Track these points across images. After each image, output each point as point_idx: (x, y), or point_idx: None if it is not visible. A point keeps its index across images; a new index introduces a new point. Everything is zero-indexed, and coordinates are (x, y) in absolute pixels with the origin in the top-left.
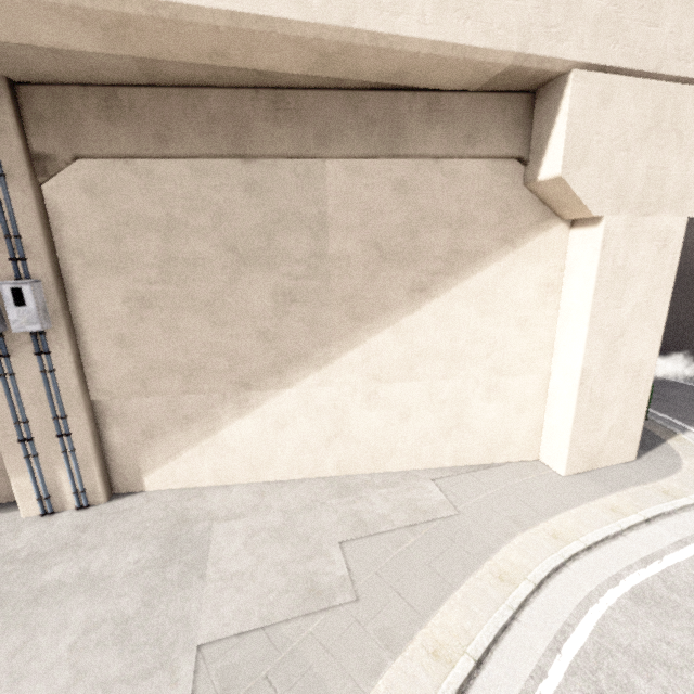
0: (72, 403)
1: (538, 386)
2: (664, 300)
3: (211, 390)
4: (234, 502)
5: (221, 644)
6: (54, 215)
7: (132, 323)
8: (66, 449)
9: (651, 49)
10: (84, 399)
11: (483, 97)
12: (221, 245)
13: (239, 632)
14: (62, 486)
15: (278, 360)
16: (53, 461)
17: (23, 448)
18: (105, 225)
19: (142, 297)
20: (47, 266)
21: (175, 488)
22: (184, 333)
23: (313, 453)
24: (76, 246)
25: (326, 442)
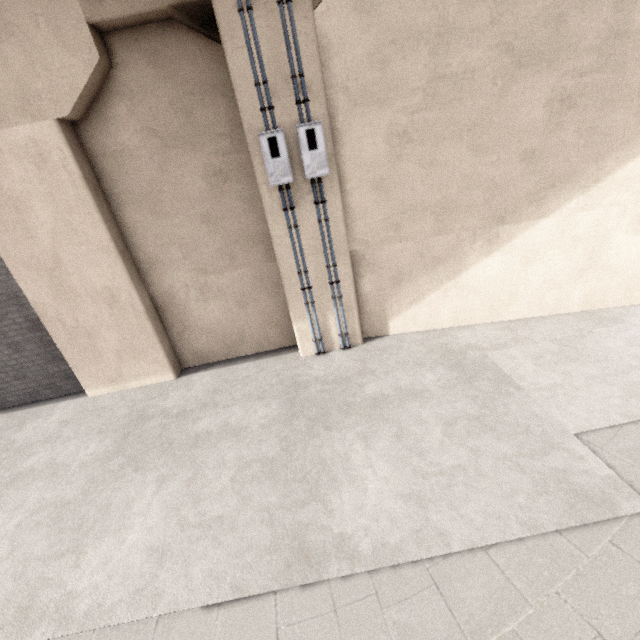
0: (340, 252)
1: None
2: None
3: (462, 229)
4: (487, 337)
5: (598, 434)
6: (323, 47)
7: (391, 163)
8: (335, 296)
9: None
10: (348, 248)
11: None
12: (496, 47)
13: (608, 426)
14: (330, 329)
15: (539, 185)
16: (324, 307)
17: (304, 295)
18: (372, 48)
19: (403, 131)
20: (324, 106)
21: (415, 331)
22: (442, 167)
23: (559, 289)
24: (342, 82)
25: (576, 276)
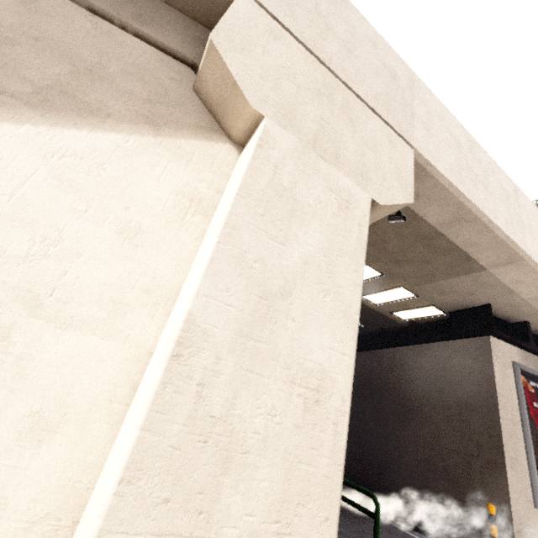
0: None
1: (115, 374)
2: (353, 279)
3: None
4: None
5: None
6: None
7: None
8: None
9: (319, 48)
10: None
11: (169, 8)
12: None
13: None
14: None
15: None
16: None
17: None
18: None
19: None
20: None
21: None
22: None
23: None
24: None
25: None
